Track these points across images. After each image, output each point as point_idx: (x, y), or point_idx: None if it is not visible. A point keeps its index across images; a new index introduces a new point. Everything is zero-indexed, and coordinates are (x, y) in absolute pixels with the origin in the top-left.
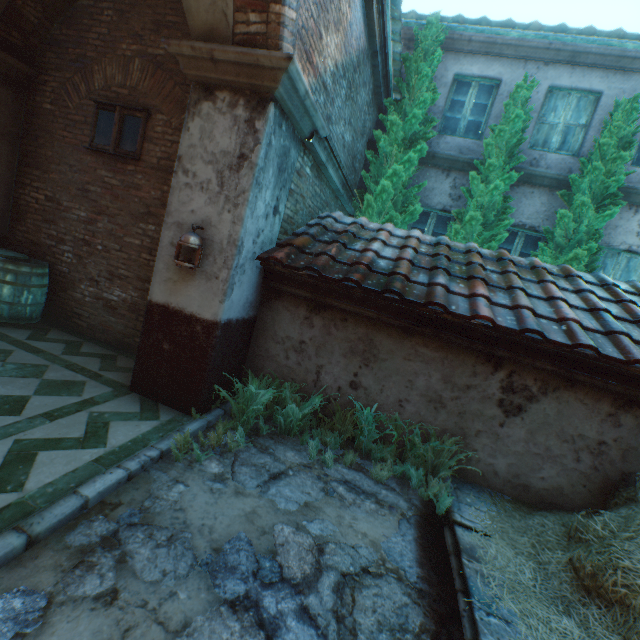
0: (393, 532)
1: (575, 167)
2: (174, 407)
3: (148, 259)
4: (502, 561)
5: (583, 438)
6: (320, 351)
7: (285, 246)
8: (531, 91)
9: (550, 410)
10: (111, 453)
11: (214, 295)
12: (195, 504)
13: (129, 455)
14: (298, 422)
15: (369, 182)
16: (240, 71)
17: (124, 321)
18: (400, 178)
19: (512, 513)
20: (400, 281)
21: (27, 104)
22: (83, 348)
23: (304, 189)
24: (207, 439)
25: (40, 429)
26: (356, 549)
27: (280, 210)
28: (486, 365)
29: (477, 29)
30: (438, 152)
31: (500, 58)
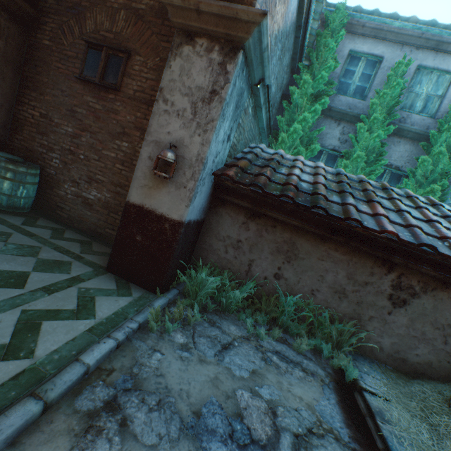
0: (320, 396)
1: (432, 126)
2: (141, 286)
3: (120, 169)
4: (405, 423)
5: (450, 327)
6: (253, 249)
7: (231, 166)
8: (408, 67)
9: (427, 304)
10: (100, 324)
11: (181, 200)
12: (171, 370)
13: (114, 326)
14: (237, 303)
15: (283, 124)
16: (219, 22)
17: (98, 215)
18: (307, 123)
19: (397, 381)
20: (322, 200)
21: (29, 39)
22: (65, 234)
23: (245, 124)
24: (173, 314)
25: (41, 301)
26: (299, 412)
27: (231, 138)
28: (381, 268)
29: (370, 18)
30: (334, 106)
31: (384, 41)
